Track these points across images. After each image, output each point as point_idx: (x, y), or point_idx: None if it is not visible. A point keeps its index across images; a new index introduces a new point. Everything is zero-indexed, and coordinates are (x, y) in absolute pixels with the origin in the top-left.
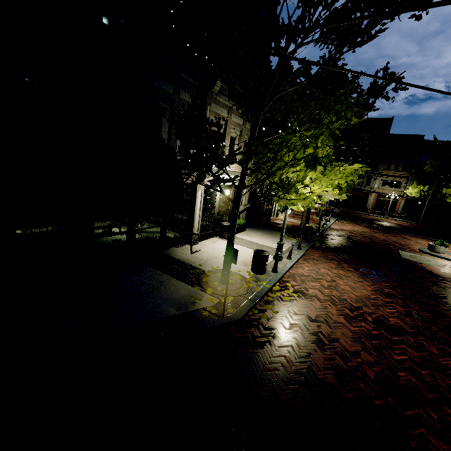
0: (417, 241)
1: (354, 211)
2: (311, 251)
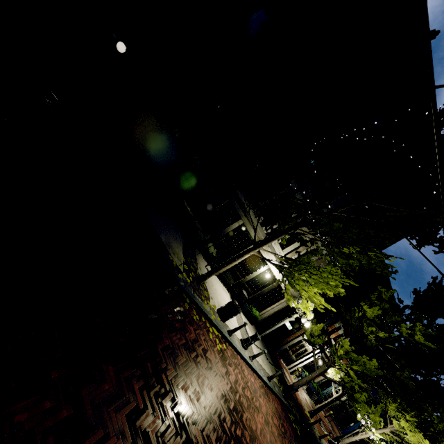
0: None
1: None
2: (277, 400)
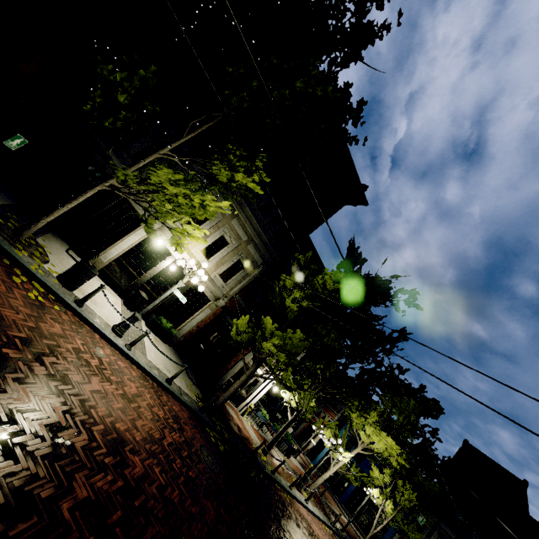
0: None
1: None
2: (182, 407)
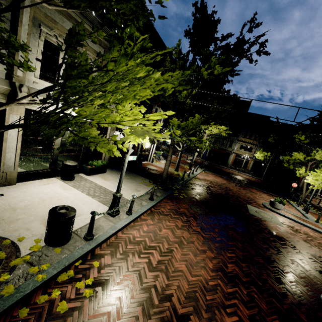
0: (261, 195)
1: (219, 165)
2: (165, 201)
